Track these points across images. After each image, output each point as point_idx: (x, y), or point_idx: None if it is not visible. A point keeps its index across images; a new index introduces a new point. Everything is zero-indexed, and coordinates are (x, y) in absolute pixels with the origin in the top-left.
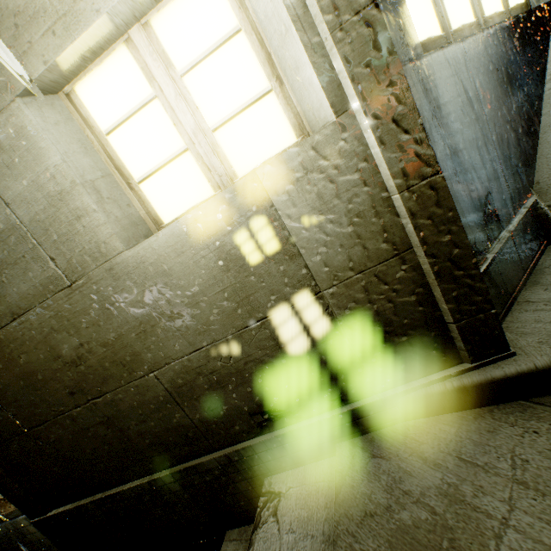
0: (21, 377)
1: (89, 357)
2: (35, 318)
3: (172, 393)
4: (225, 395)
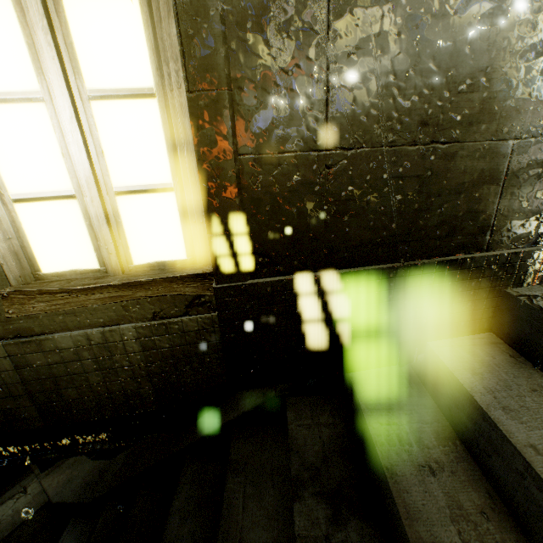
0: (388, 70)
1: (480, 89)
2: (475, 4)
3: (508, 171)
4: (541, 194)
